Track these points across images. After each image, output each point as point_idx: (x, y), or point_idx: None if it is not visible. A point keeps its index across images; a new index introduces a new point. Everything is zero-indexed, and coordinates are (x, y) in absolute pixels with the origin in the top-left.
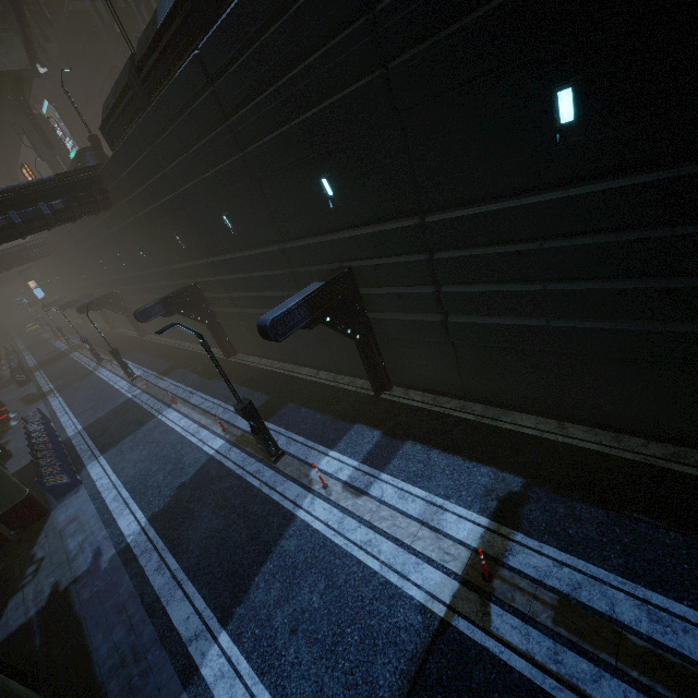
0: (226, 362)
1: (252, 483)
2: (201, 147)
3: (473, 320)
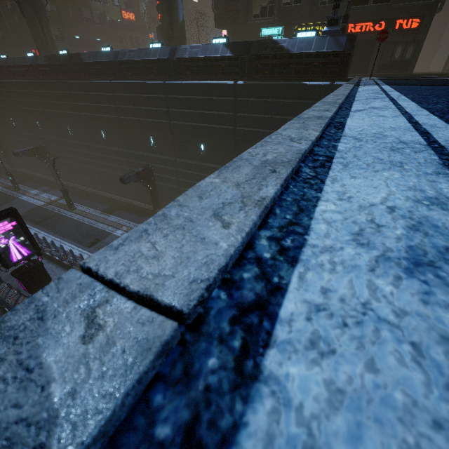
0: (10, 169)
1: (9, 194)
2: (4, 100)
3: (70, 163)
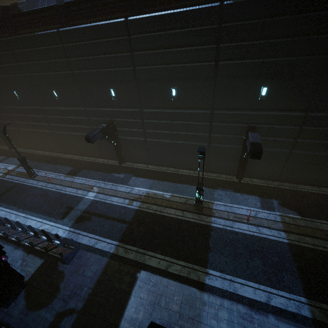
0: None
1: None
2: None
3: (23, 129)
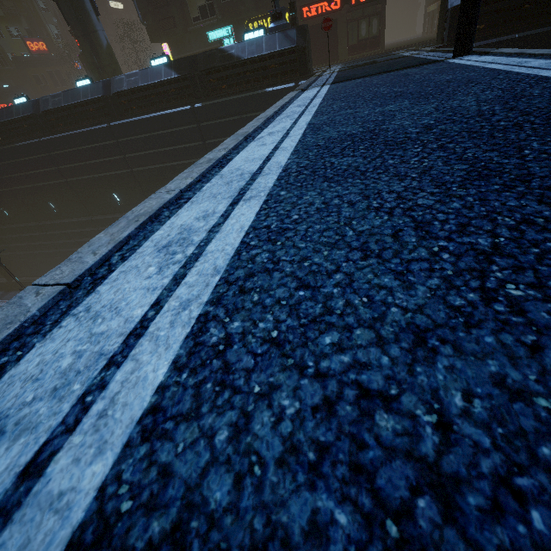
0: None
1: None
2: None
3: (21, 253)
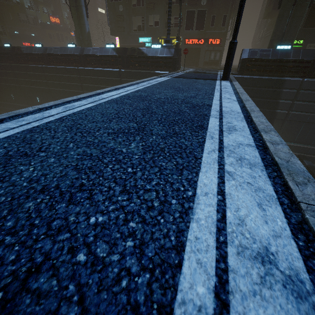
0: None
1: None
2: None
3: None
